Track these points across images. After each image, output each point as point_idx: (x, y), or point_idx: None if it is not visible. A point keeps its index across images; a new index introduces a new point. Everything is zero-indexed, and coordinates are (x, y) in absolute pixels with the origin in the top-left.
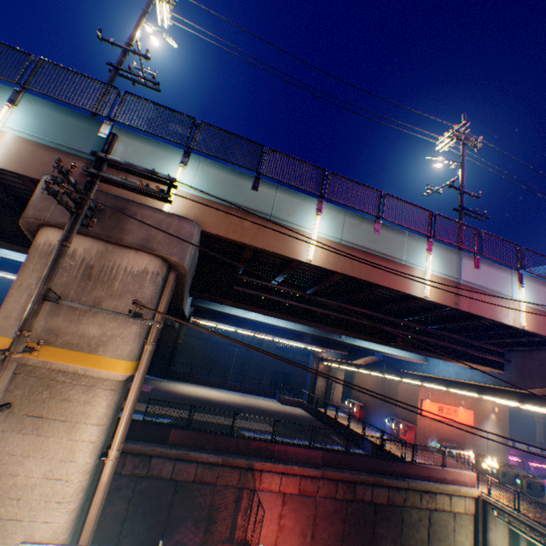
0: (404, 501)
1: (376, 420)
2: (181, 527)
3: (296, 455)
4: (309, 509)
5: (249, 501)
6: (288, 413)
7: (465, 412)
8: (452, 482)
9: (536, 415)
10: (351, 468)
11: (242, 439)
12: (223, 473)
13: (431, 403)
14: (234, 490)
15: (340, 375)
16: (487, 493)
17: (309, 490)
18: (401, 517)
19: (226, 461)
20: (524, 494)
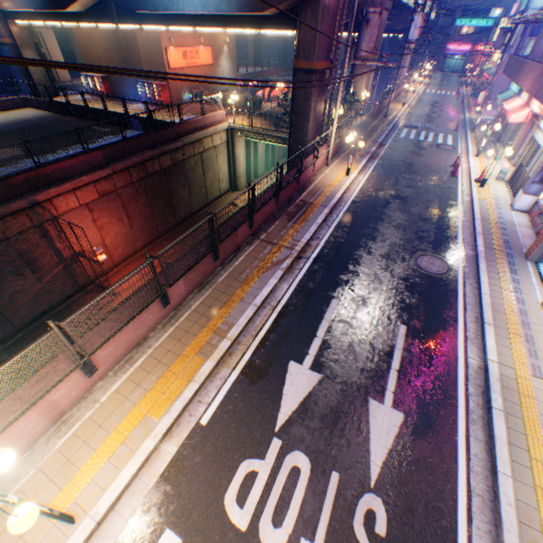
0: (185, 157)
1: (128, 91)
2: (6, 287)
3: (78, 169)
4: (117, 204)
5: (59, 230)
6: (21, 123)
7: (206, 53)
8: (212, 126)
9: (250, 36)
10: (137, 153)
11: (0, 185)
12: (9, 226)
13: (177, 53)
14: (35, 231)
15: (52, 40)
16: (234, 124)
17: (109, 190)
18: (185, 170)
19: (2, 216)
20: (256, 114)
